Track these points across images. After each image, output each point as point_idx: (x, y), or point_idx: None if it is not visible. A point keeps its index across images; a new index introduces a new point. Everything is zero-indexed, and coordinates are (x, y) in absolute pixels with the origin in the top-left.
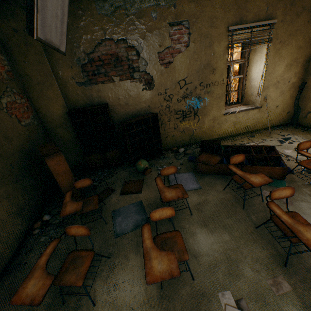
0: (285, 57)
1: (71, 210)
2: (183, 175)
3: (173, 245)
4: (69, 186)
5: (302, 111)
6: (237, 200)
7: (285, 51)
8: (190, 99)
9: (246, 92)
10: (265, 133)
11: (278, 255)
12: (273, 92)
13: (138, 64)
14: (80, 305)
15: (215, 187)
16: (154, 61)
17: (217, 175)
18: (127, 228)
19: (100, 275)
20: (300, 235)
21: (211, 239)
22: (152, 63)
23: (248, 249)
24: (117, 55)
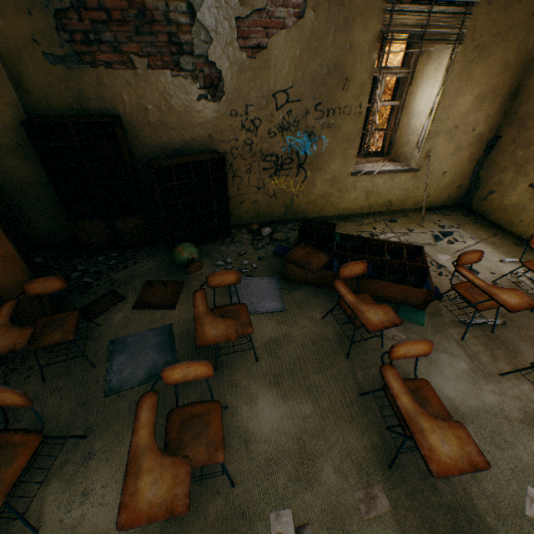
0: (478, 81)
1: (2, 347)
2: (259, 282)
3: (201, 431)
4: (18, 288)
5: (481, 187)
6: (341, 341)
7: (482, 68)
8: (293, 135)
9: (398, 137)
10: (415, 218)
11: (384, 447)
12: (444, 145)
13: (190, 38)
14: (8, 533)
15: (310, 311)
16: (227, 38)
17: (318, 288)
18: (132, 379)
19: (60, 471)
20: (420, 438)
21: (281, 411)
22: (223, 41)
23: (338, 434)
24: (142, 4)
